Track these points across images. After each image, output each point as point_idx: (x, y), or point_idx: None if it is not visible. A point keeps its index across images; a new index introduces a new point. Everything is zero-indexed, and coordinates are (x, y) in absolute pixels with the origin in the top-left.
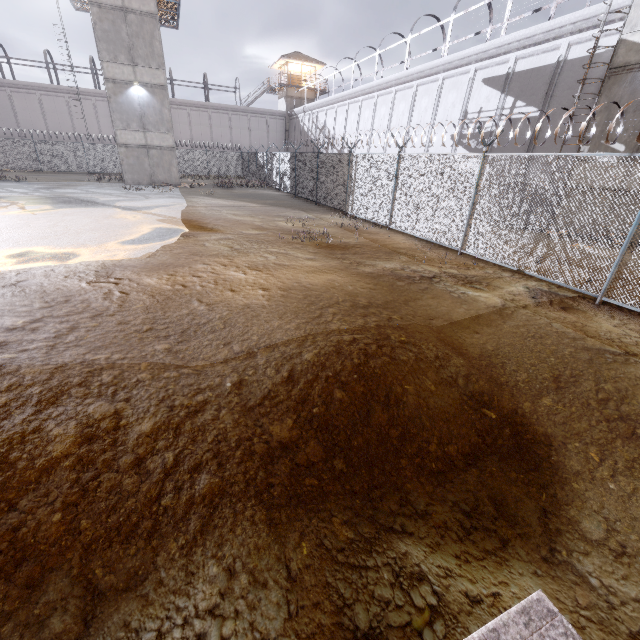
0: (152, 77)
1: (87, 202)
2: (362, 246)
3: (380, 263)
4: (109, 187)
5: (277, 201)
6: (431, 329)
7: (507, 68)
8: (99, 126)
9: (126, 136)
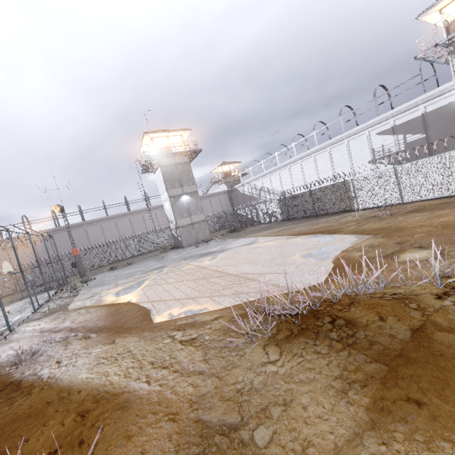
0: (190, 189)
1: (213, 252)
2: (423, 207)
3: None
4: (184, 250)
5: (292, 222)
6: None
7: (390, 125)
8: (133, 229)
9: (181, 222)
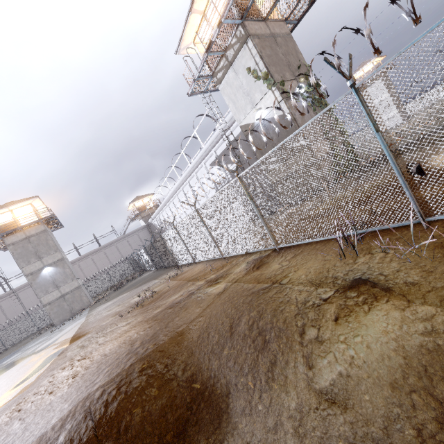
0: (53, 258)
1: (16, 361)
2: (171, 289)
3: (172, 297)
4: (43, 336)
5: (144, 280)
6: (173, 338)
7: (214, 156)
8: None
9: (47, 298)
